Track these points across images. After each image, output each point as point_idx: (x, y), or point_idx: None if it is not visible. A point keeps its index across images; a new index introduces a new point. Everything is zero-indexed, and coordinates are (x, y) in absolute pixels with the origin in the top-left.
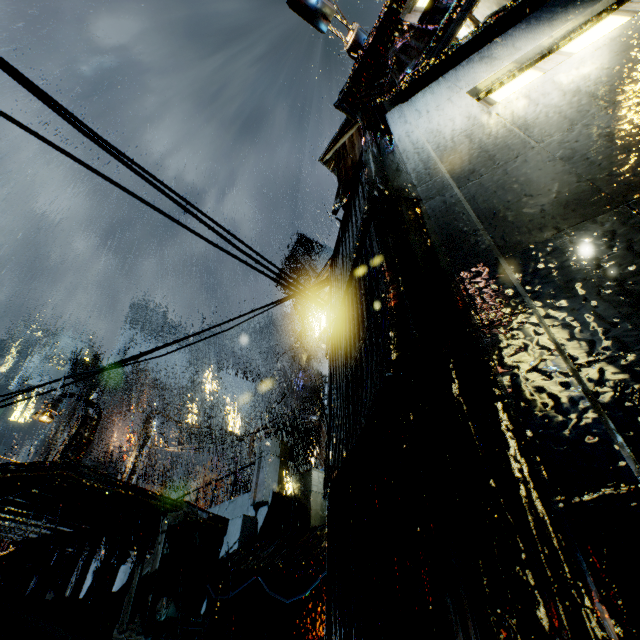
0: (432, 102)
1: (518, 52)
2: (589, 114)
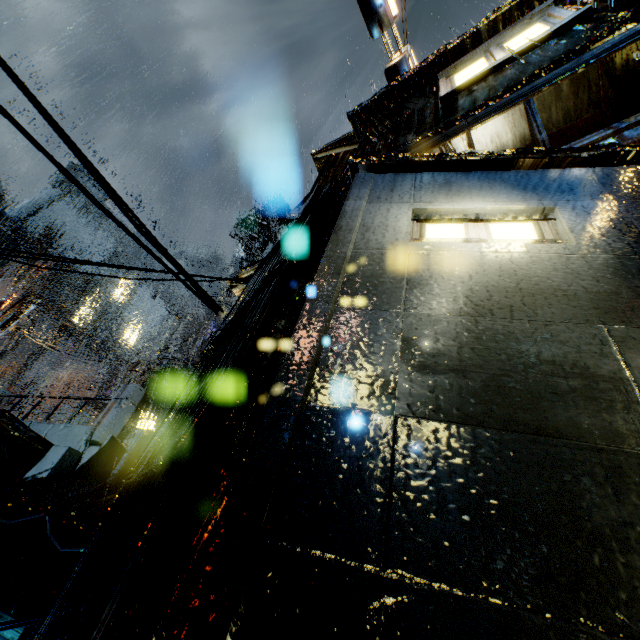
0: (390, 194)
1: (465, 202)
2: (445, 311)
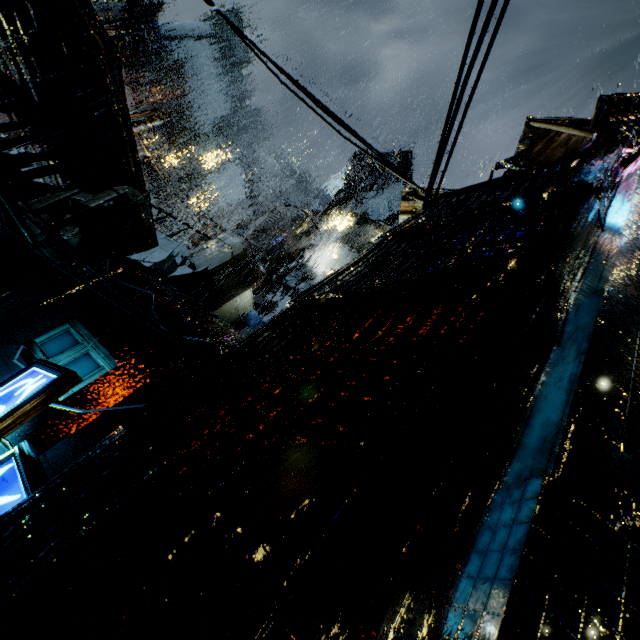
0: None
1: None
2: None
